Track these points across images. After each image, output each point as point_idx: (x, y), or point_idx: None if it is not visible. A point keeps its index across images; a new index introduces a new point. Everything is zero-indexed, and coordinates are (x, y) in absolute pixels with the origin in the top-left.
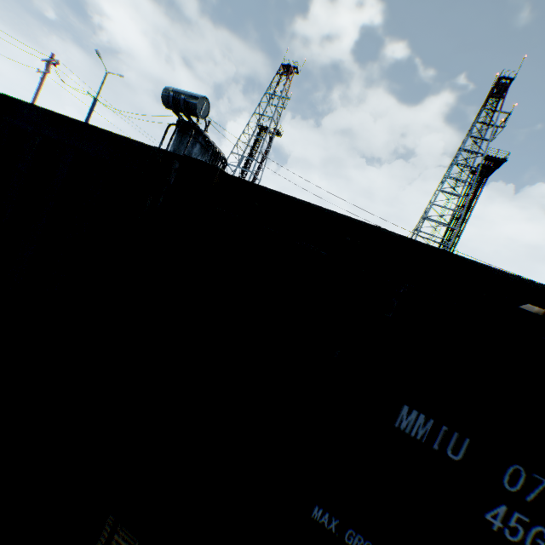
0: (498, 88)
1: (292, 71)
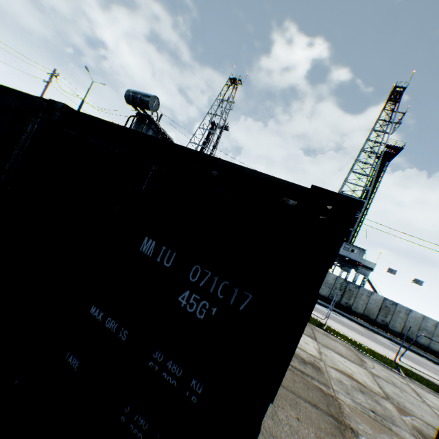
0: (394, 95)
1: (237, 82)
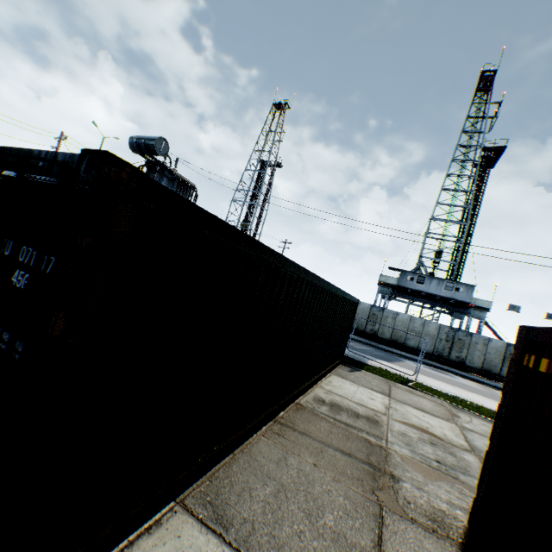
0: (483, 82)
1: (283, 107)
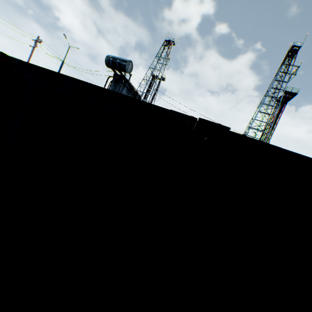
0: (292, 52)
1: (171, 43)
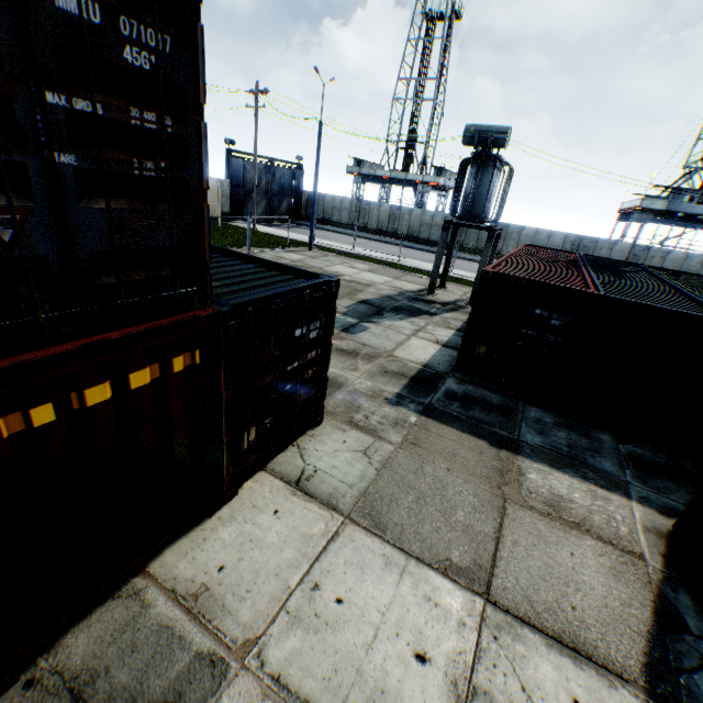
0: None
1: None
